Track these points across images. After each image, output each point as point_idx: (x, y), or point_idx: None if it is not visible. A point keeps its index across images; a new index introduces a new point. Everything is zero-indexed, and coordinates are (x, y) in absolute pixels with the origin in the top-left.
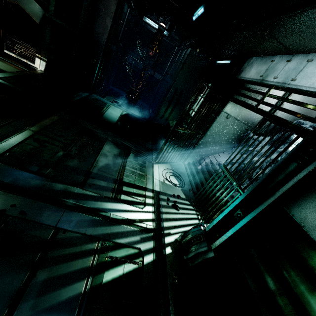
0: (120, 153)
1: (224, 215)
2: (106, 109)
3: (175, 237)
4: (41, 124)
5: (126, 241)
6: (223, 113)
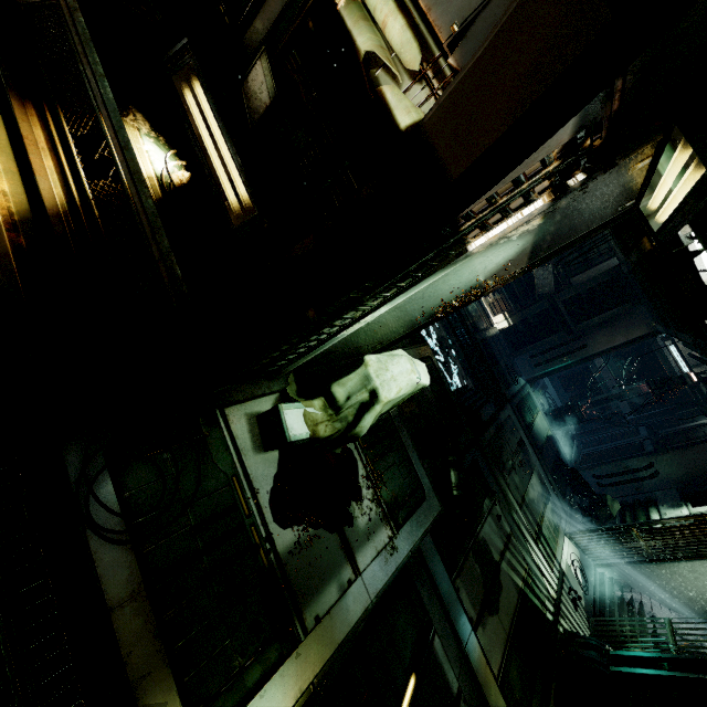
0: (542, 495)
1: (644, 655)
2: (536, 417)
3: (568, 628)
4: (501, 417)
5: (539, 585)
6: None
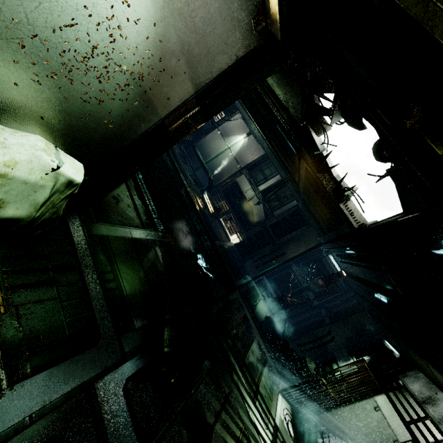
0: (260, 359)
1: None
2: (259, 302)
3: None
4: (229, 297)
5: None
6: (373, 400)
